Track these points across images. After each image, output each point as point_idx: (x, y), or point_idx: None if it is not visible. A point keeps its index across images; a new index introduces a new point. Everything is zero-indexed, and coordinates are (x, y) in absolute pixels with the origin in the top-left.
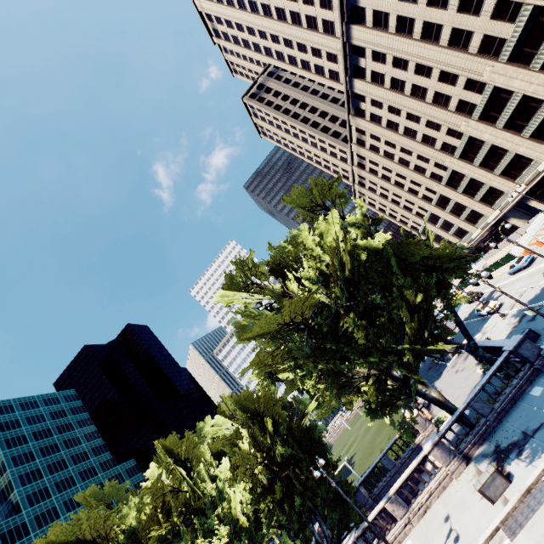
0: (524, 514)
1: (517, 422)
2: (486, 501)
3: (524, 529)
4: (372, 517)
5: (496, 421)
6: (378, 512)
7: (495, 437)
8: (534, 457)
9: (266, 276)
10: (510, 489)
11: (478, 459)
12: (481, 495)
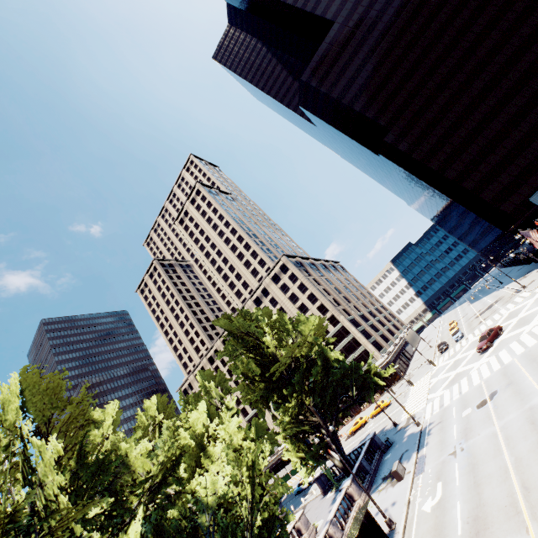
0: (420, 466)
1: (387, 466)
2: (398, 483)
3: (425, 466)
4: (322, 536)
5: (374, 475)
6: (326, 532)
7: (378, 479)
8: (409, 458)
9: (264, 329)
10: (407, 469)
11: (375, 490)
12: (392, 487)
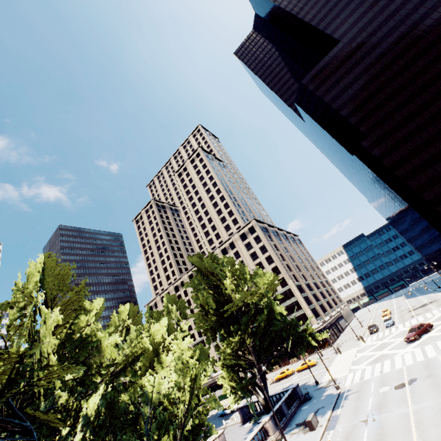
0: (333, 423)
1: (303, 415)
2: (309, 432)
3: (336, 425)
4: None
5: (290, 419)
6: None
7: (292, 424)
8: (323, 414)
9: (226, 274)
10: (320, 423)
11: (288, 432)
12: (304, 434)
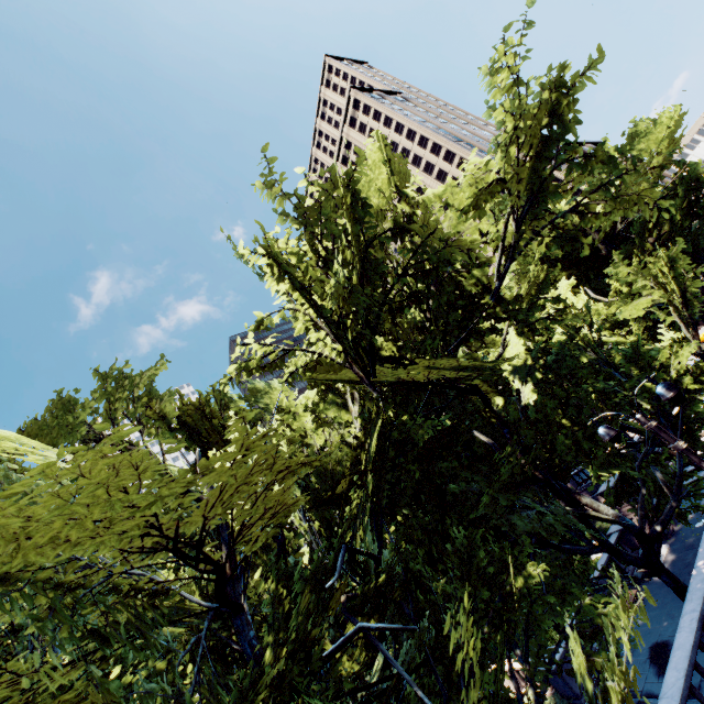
0: None
1: None
2: None
3: None
4: None
5: None
6: None
7: None
8: None
9: None
10: None
11: None
12: None
